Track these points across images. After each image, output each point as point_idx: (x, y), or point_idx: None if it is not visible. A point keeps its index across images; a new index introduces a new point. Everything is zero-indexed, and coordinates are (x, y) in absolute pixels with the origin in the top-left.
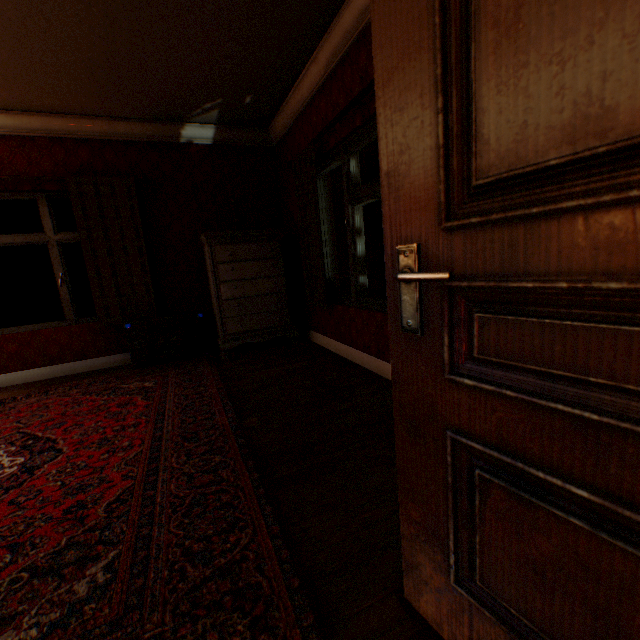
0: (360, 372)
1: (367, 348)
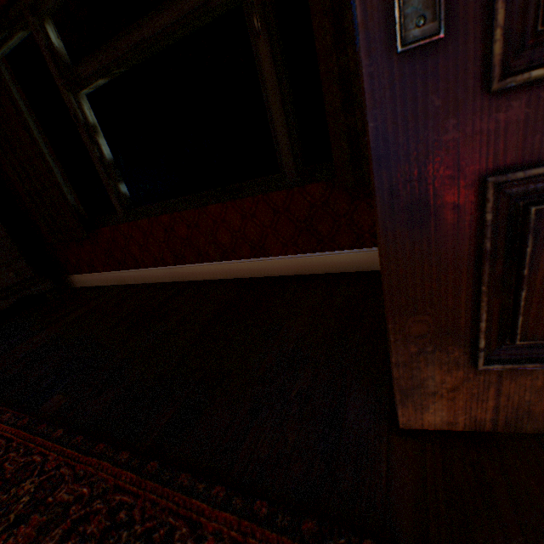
0: (164, 287)
1: (161, 260)
